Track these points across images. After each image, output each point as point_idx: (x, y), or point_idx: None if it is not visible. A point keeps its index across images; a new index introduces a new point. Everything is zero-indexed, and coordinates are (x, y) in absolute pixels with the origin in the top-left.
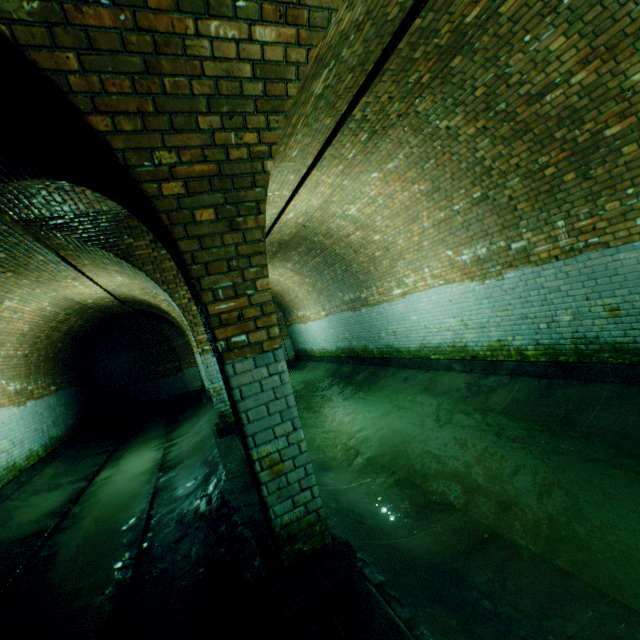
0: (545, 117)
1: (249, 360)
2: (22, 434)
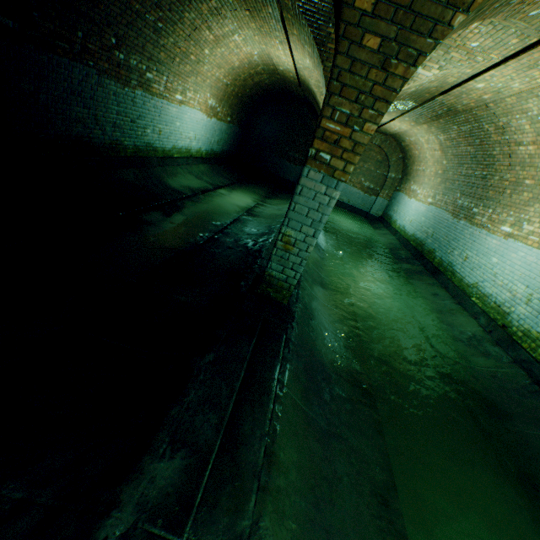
0: None
1: (320, 175)
2: (201, 136)
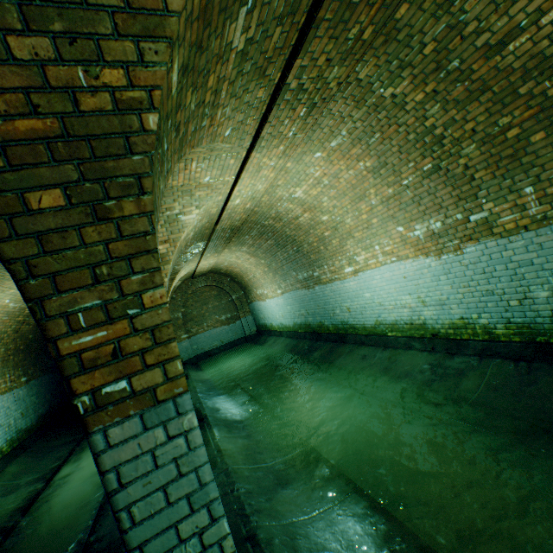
0: (507, 70)
1: (133, 419)
2: None
